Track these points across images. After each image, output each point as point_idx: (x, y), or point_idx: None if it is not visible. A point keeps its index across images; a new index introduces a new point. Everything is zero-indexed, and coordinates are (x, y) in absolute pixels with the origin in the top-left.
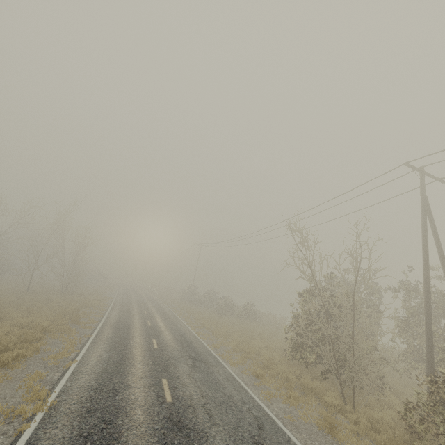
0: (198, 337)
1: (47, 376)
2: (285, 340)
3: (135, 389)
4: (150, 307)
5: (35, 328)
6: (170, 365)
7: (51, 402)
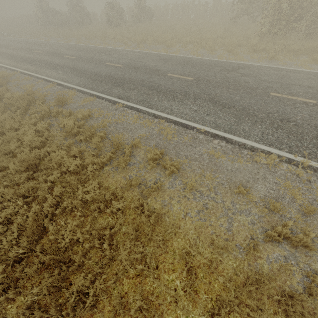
0: (172, 54)
1: (216, 148)
2: (210, 25)
3: (287, 110)
4: (55, 51)
5: (81, 132)
6: (240, 84)
7: (306, 154)
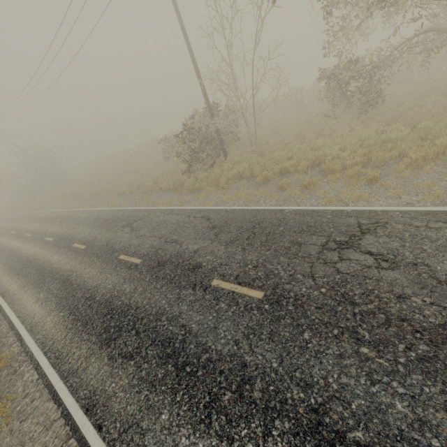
0: None
1: None
2: None
3: None
4: None
5: None
6: None
7: None
